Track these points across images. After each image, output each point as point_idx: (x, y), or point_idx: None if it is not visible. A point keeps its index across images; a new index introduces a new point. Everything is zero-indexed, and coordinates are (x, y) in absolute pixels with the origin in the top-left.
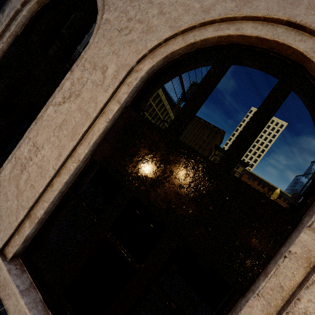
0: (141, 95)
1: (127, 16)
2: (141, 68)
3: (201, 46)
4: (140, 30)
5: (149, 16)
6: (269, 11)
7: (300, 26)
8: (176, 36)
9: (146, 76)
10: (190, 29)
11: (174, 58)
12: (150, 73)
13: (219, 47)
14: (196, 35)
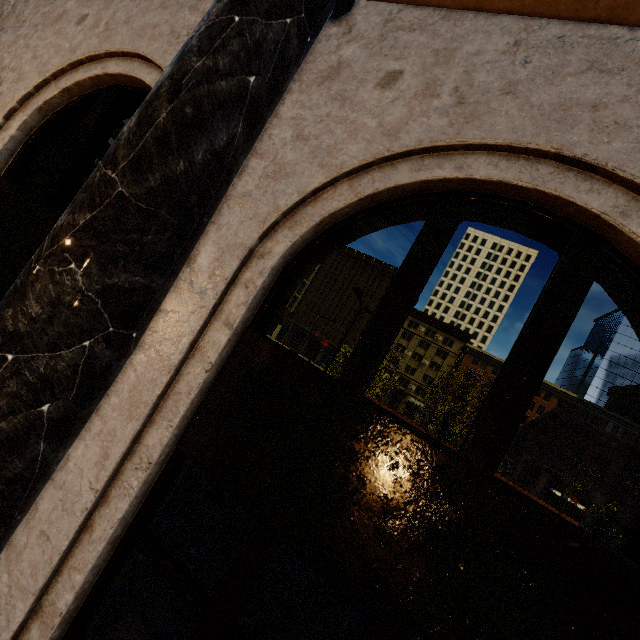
0: (24, 161)
1: (2, 65)
2: (11, 125)
3: (82, 92)
4: (11, 80)
5: (23, 62)
6: (122, 45)
7: (146, 58)
8: (50, 82)
9: (23, 135)
10: (62, 73)
11: (57, 111)
12: (28, 131)
13: (100, 91)
14: (68, 79)
